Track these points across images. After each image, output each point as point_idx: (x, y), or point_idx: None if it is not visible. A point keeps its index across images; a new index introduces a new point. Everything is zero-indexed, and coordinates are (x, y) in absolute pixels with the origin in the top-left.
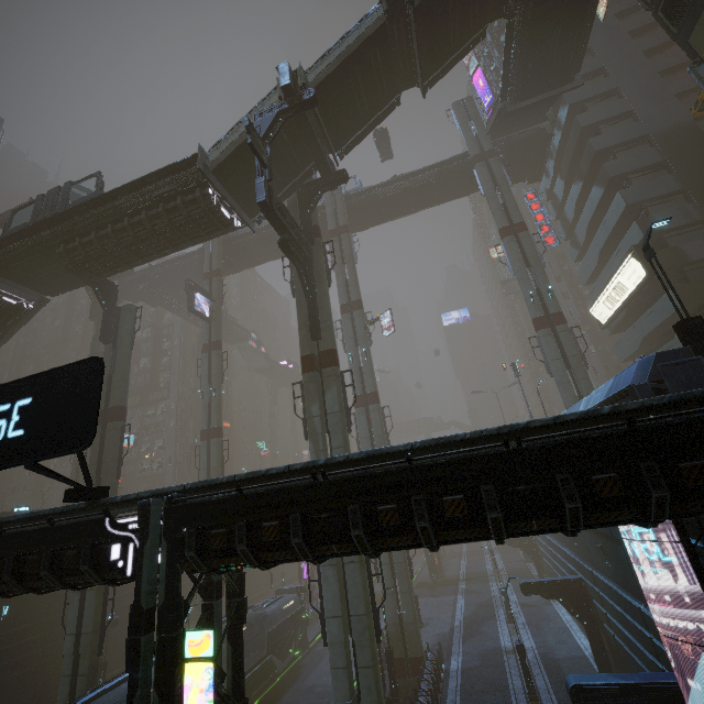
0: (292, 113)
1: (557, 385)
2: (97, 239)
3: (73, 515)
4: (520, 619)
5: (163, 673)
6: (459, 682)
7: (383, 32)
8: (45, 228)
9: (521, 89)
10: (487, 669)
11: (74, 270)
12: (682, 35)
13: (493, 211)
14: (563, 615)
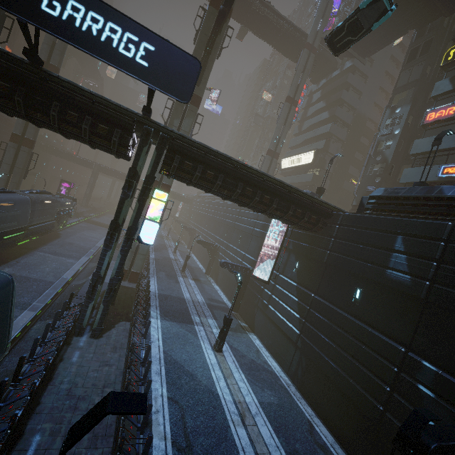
0: None
1: None
2: None
3: None
4: (178, 253)
5: (142, 198)
6: (154, 261)
7: None
8: None
9: None
10: (165, 261)
11: None
12: (396, 91)
13: (293, 84)
14: (194, 258)
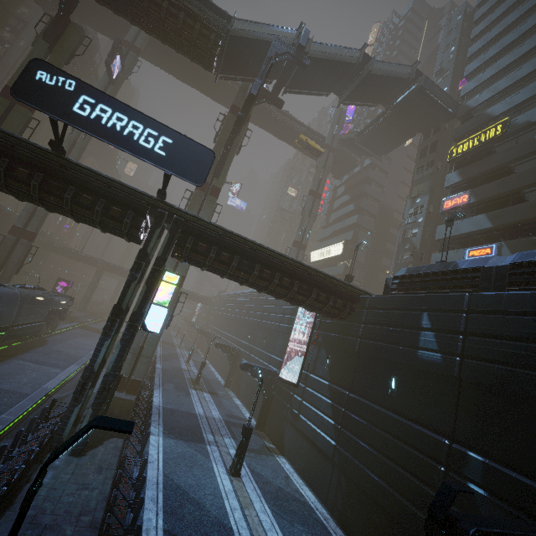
0: (293, 60)
1: None
2: None
3: None
4: (192, 364)
5: (151, 280)
6: (161, 371)
7: (350, 66)
8: None
9: (366, 140)
10: (175, 372)
11: None
12: (414, 184)
13: (315, 178)
14: (212, 368)
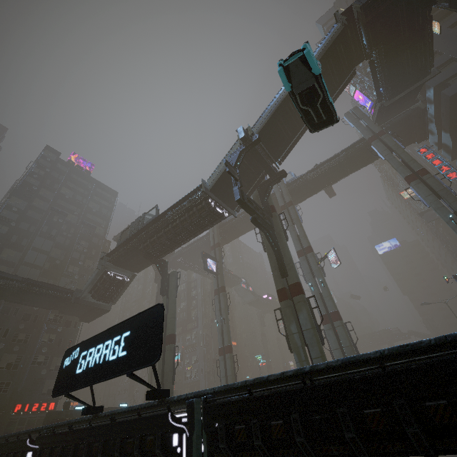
0: (247, 150)
1: None
2: (157, 238)
3: (150, 410)
4: None
5: None
6: None
7: None
8: (134, 238)
9: (391, 91)
10: None
11: (147, 256)
12: None
13: (395, 167)
14: None
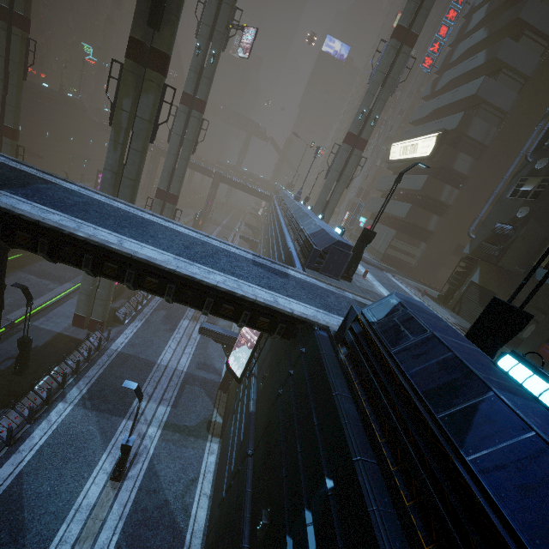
0: None
1: (323, 186)
2: None
3: None
4: None
5: None
6: None
7: None
8: None
9: None
10: None
11: None
12: None
13: None
14: None
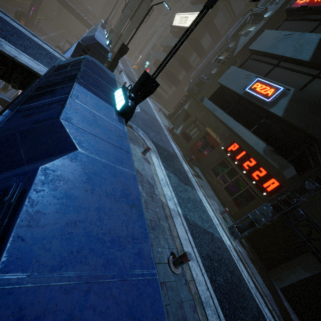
0: None
1: (120, 19)
2: None
3: None
4: None
5: None
6: None
7: None
8: None
9: None
10: None
11: None
12: None
13: None
14: None
